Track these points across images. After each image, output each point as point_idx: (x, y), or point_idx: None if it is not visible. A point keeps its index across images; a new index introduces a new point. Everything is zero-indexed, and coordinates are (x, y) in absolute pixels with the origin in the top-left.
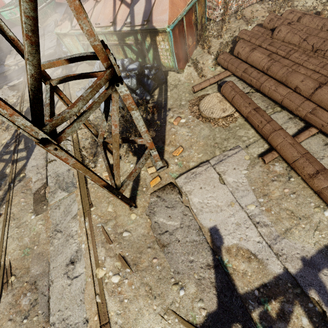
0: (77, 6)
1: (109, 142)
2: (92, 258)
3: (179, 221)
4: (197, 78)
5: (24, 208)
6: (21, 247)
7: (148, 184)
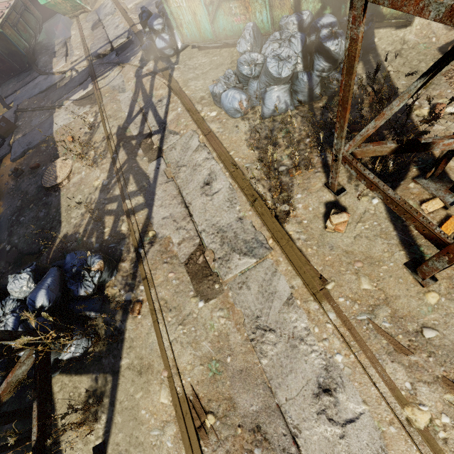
0: None
1: (360, 154)
2: (379, 385)
3: None
4: (443, 32)
5: (179, 289)
6: (201, 359)
7: None
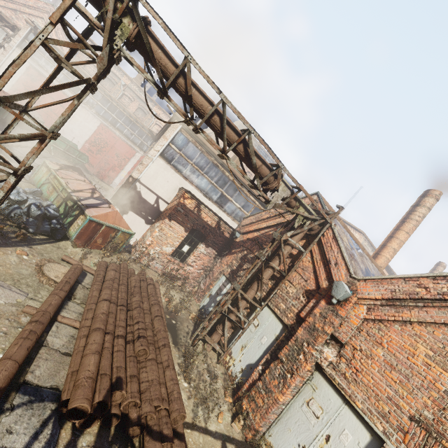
0: (34, 151)
1: None
2: None
3: None
4: (77, 259)
5: None
6: None
7: None
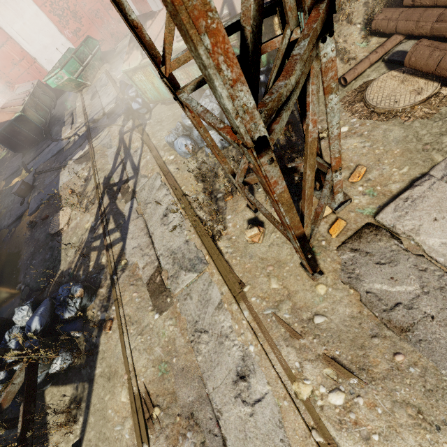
0: None
1: (252, 181)
2: (277, 367)
3: (414, 282)
4: (340, 66)
5: (140, 306)
6: (153, 362)
7: (325, 234)
